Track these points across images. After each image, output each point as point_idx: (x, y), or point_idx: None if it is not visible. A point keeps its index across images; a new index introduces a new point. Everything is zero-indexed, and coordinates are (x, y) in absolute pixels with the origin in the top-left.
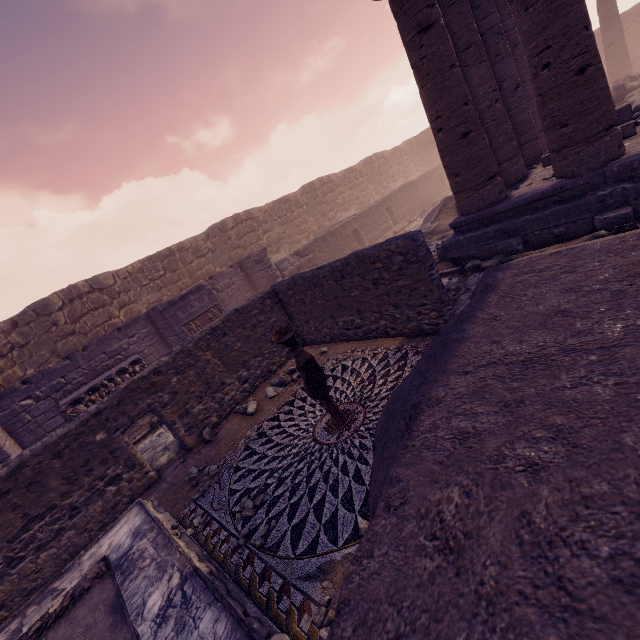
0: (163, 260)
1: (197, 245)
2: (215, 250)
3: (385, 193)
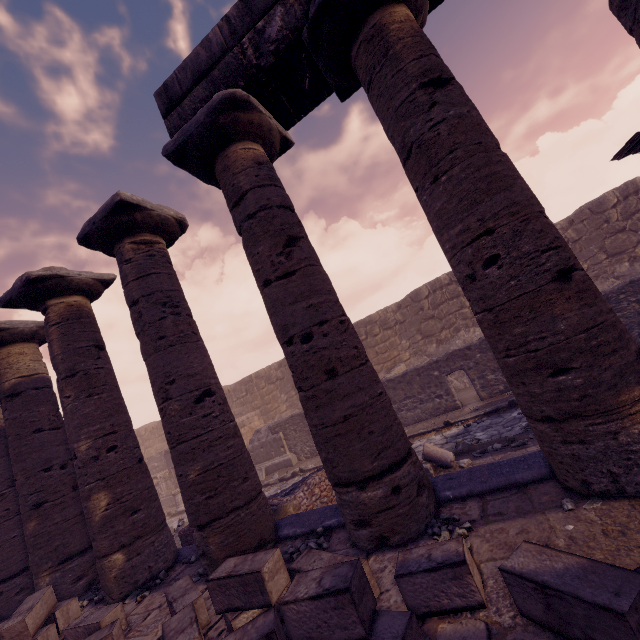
0: (246, 384)
1: (269, 373)
2: (283, 378)
3: (629, 272)
